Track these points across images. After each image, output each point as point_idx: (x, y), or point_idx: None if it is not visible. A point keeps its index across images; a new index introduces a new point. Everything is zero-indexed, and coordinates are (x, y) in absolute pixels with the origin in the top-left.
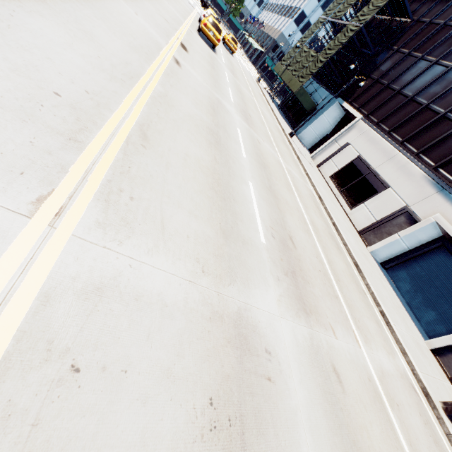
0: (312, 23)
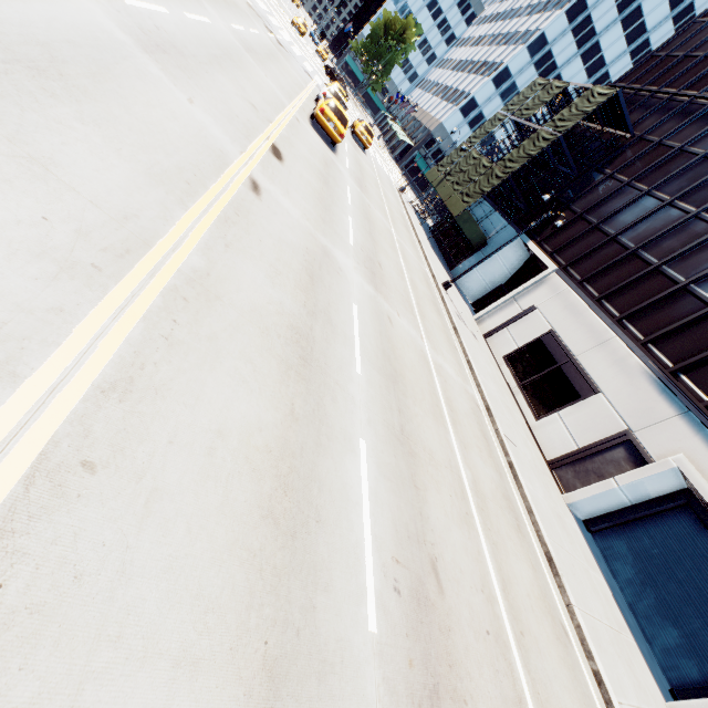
0: (486, 116)
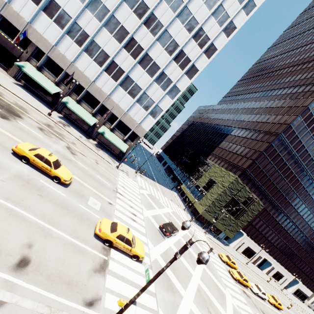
0: None
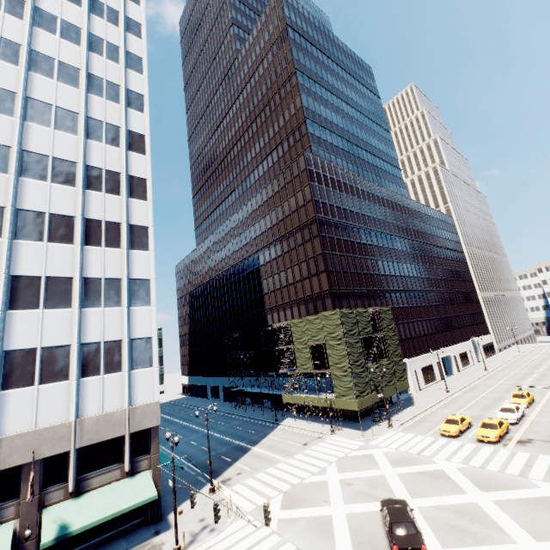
0: None
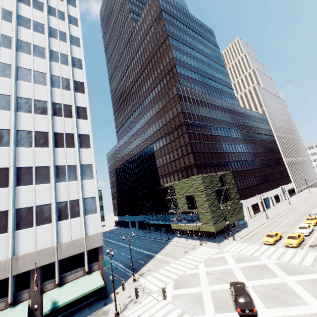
0: None
